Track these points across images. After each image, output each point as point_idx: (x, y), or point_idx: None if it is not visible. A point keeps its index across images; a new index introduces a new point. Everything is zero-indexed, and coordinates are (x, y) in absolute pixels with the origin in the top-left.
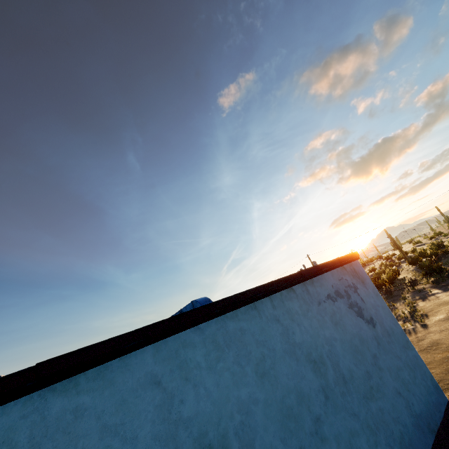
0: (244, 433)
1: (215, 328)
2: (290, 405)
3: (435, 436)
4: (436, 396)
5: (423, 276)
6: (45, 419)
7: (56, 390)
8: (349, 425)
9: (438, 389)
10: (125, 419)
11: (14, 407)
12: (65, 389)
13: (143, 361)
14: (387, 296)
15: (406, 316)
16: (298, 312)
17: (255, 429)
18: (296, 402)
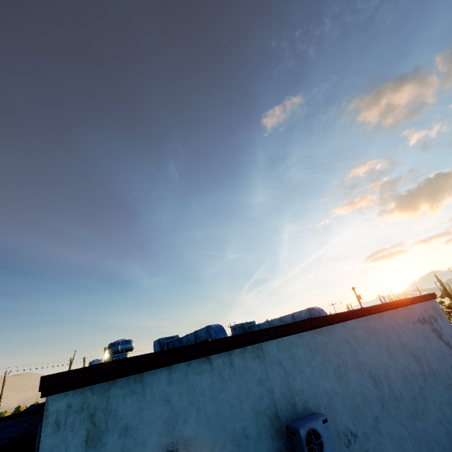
0: (387, 379)
1: (364, 322)
2: (406, 375)
3: None
4: None
5: None
6: (316, 342)
7: (316, 332)
8: (438, 398)
9: None
10: (341, 353)
11: (306, 334)
12: (318, 332)
13: (340, 330)
14: None
15: None
16: (402, 325)
17: (391, 379)
18: (409, 374)
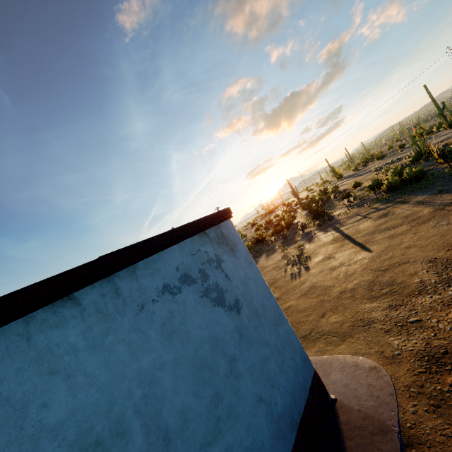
0: None
1: None
2: None
3: (297, 430)
4: (304, 371)
5: (311, 220)
6: None
7: None
8: None
9: (307, 361)
10: None
11: None
12: None
13: None
14: (284, 240)
15: (295, 260)
16: (76, 347)
17: None
18: None
